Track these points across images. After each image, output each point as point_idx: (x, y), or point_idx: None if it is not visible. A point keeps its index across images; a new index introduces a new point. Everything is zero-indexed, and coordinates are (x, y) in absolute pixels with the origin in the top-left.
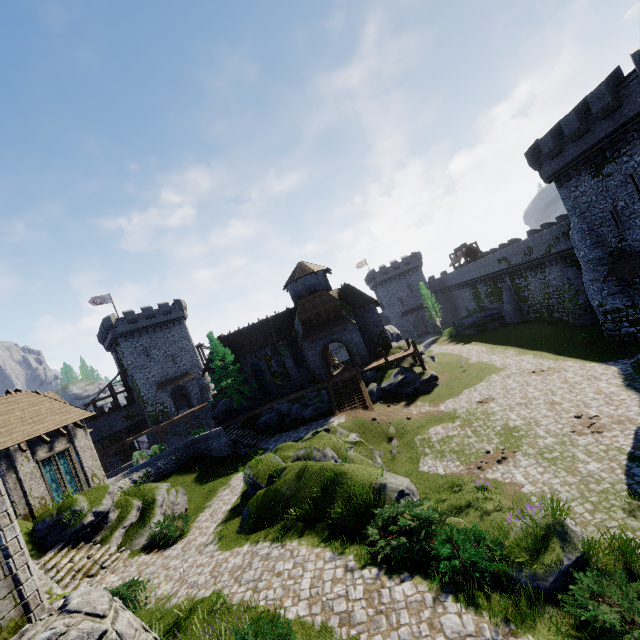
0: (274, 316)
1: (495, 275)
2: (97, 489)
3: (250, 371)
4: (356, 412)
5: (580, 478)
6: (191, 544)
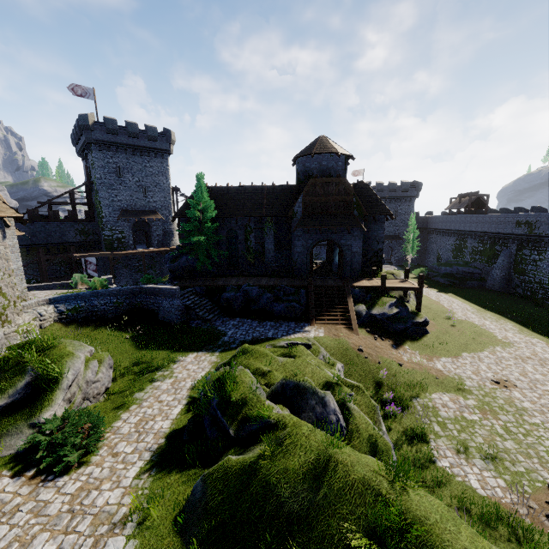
0: (271, 186)
1: (501, 236)
2: None
3: (224, 236)
4: (337, 331)
5: None
6: (89, 498)
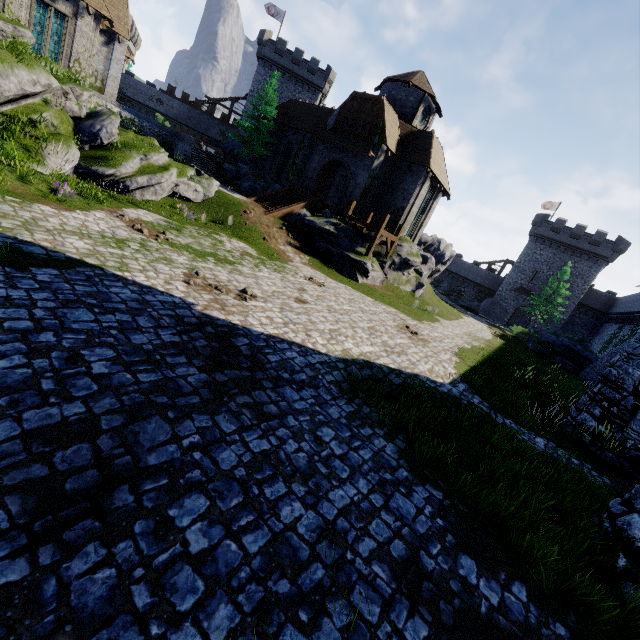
0: None
1: None
2: (18, 23)
3: (283, 146)
4: (257, 207)
5: (47, 227)
6: None
